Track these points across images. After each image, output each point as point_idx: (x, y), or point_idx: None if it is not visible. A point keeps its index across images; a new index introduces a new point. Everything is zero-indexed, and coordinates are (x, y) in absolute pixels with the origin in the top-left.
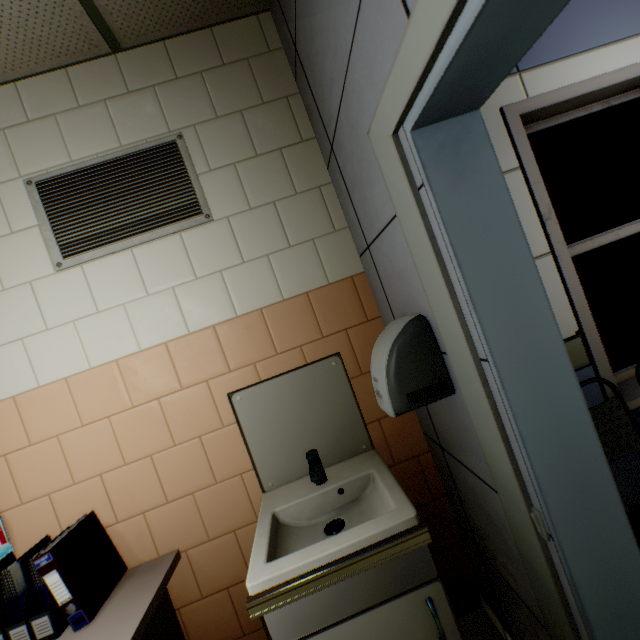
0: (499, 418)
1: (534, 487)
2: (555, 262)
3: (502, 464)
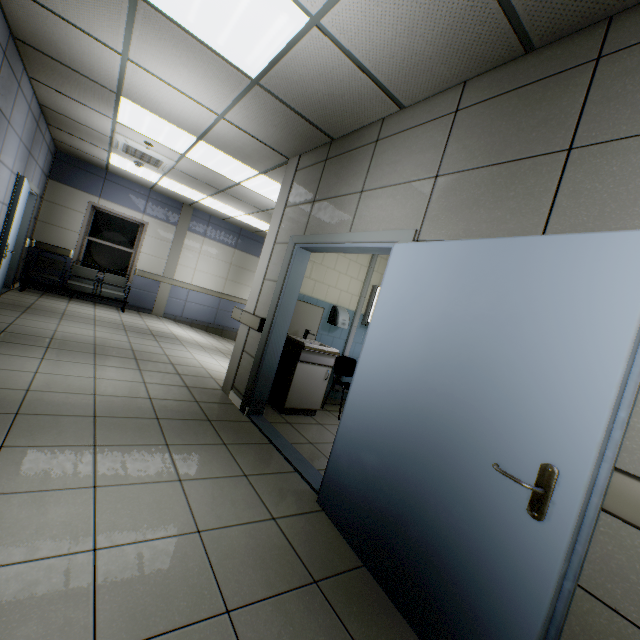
0: None
1: None
2: (80, 236)
3: None
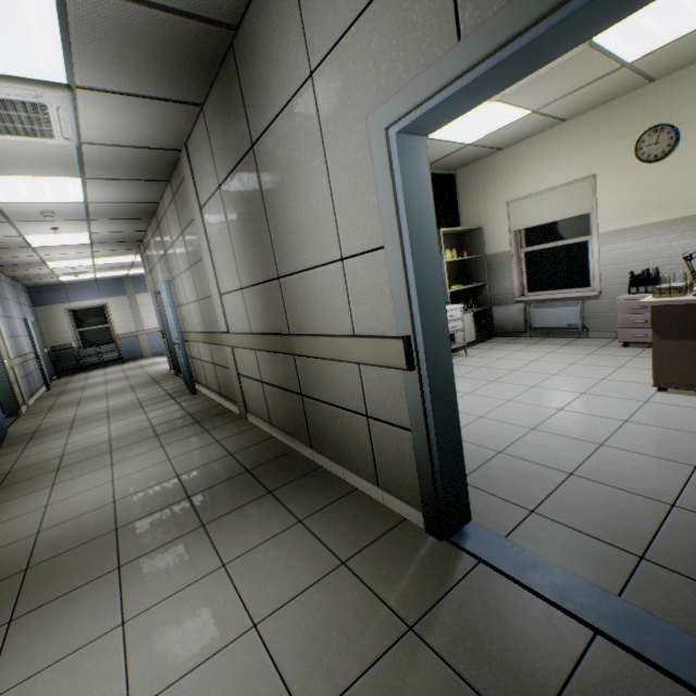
0: None
1: None
2: (72, 332)
3: None
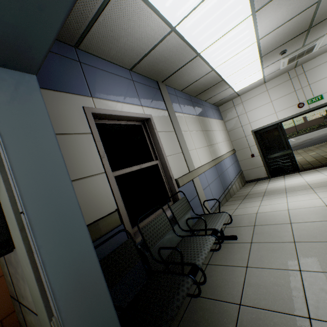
0: (32, 254)
1: (53, 298)
2: (107, 176)
3: (36, 291)
